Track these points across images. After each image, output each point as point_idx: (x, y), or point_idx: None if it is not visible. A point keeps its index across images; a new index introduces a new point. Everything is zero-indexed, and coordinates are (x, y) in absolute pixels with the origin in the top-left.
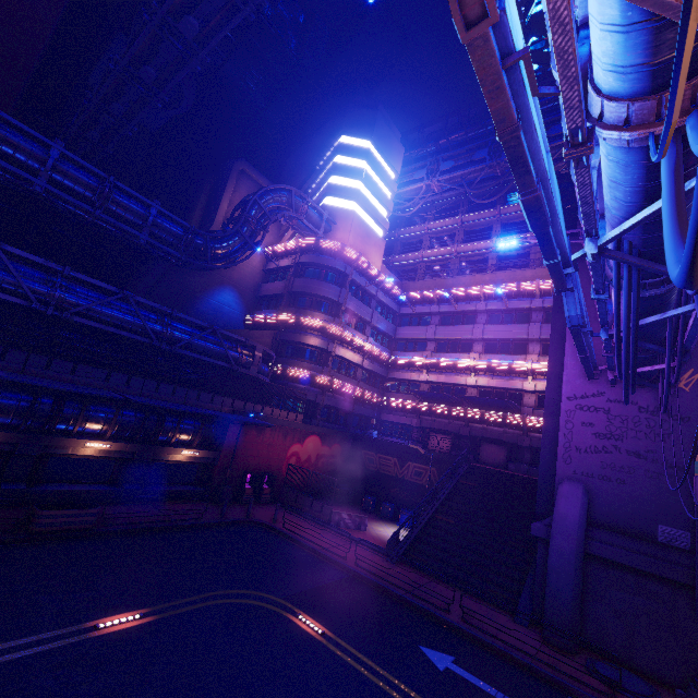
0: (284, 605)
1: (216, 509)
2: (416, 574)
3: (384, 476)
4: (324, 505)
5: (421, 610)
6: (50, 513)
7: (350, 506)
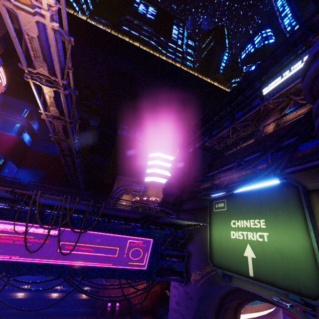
0: None
1: None
2: None
3: None
4: None
5: None
6: None
7: None
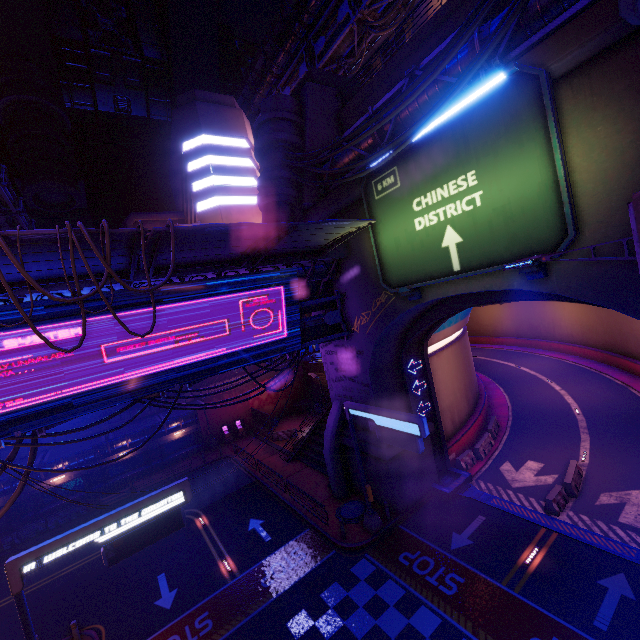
0: (198, 514)
1: (206, 456)
2: (297, 466)
3: (324, 386)
4: (269, 430)
5: (274, 494)
6: (106, 498)
7: (309, 414)
